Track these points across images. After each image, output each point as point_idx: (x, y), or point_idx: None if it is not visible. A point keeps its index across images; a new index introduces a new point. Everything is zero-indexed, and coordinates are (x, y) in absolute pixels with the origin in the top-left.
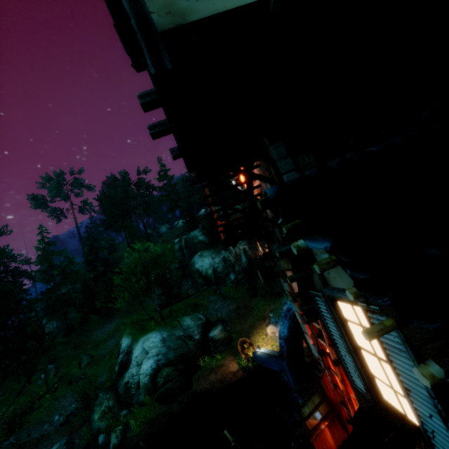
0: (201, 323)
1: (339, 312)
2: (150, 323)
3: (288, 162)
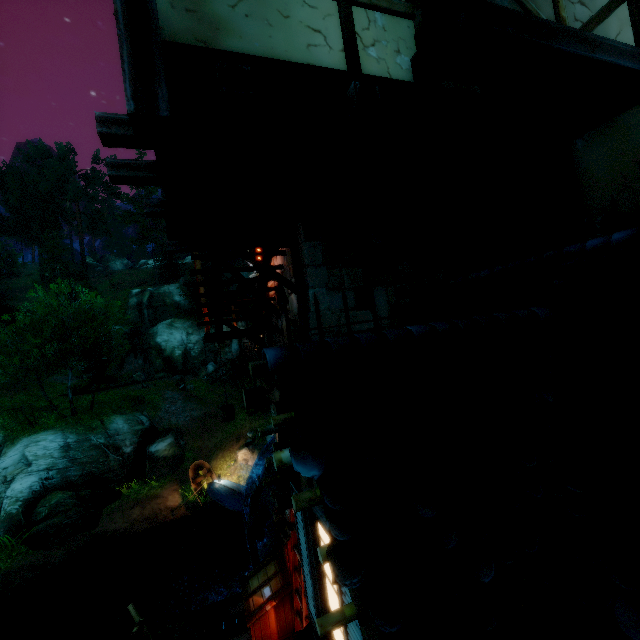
0: (141, 429)
1: (315, 525)
2: (49, 414)
3: (322, 273)
